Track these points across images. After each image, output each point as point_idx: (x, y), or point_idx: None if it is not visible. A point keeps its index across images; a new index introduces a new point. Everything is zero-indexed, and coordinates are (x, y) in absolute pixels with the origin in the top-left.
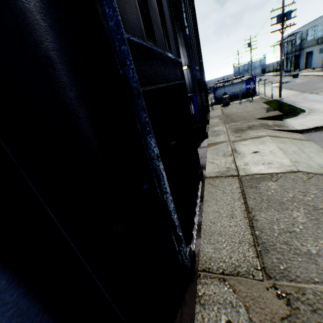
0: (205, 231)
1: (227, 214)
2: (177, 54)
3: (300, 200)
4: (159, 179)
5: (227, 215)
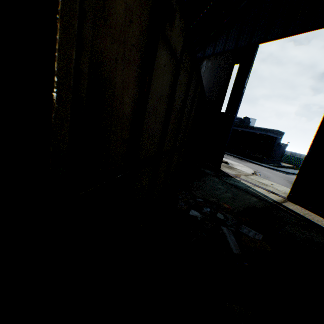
0: None
1: None
2: None
3: None
4: None
5: None
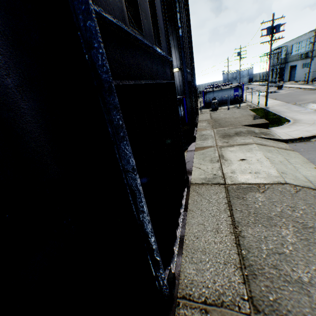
0: (187, 247)
1: (212, 227)
2: (168, 52)
3: (288, 216)
4: (134, 195)
5: (212, 229)
